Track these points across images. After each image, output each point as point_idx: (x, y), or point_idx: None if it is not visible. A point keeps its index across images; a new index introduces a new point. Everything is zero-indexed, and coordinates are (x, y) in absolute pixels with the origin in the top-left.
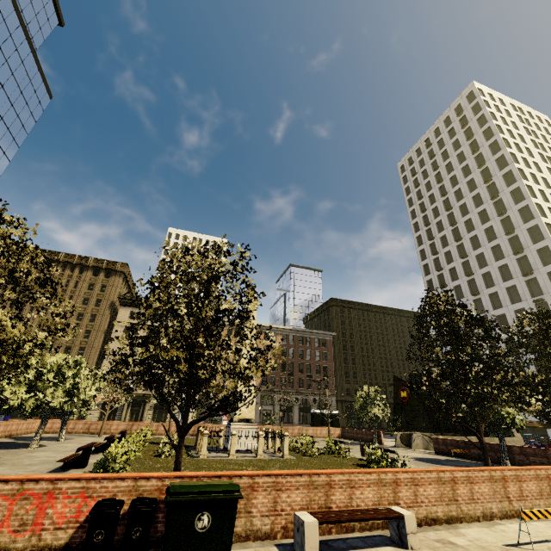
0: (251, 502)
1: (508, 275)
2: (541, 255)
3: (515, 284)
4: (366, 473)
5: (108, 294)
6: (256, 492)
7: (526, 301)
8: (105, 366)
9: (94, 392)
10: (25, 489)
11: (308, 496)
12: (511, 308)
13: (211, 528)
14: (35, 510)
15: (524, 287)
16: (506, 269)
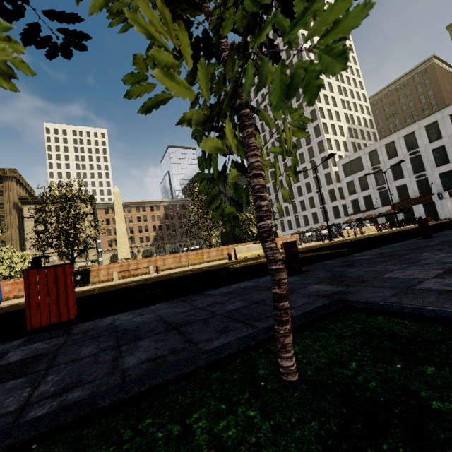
0: (99, 273)
1: (300, 145)
2: (315, 130)
3: (303, 151)
4: (144, 260)
5: (8, 197)
6: (100, 271)
7: (307, 162)
8: (29, 251)
9: (27, 264)
10: (16, 282)
11: (121, 269)
12: (300, 167)
13: (81, 278)
14: (22, 286)
15: (307, 153)
16: (299, 141)
